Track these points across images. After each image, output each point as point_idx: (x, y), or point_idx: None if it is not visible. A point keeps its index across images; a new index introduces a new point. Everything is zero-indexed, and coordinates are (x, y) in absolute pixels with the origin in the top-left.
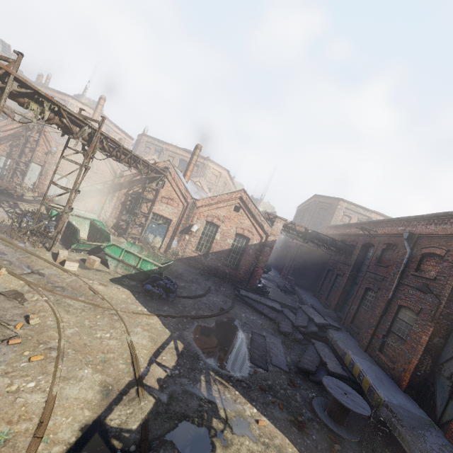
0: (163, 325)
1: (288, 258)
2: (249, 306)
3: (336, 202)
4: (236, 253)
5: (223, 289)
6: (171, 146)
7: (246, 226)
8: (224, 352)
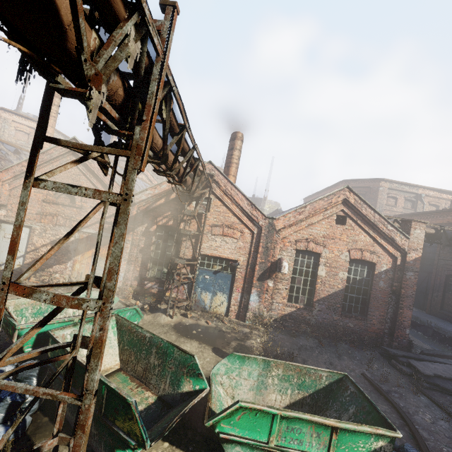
0: None
1: None
2: (447, 393)
3: (376, 184)
4: (356, 292)
5: (377, 368)
6: None
7: (364, 245)
8: None
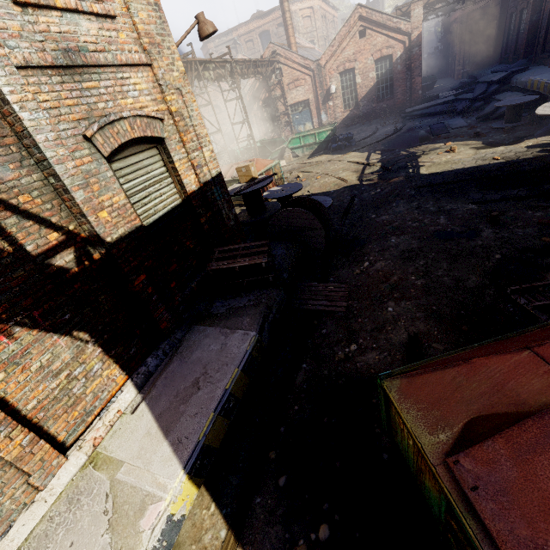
0: (360, 153)
1: (456, 48)
2: (420, 117)
3: None
4: (384, 82)
5: (389, 122)
6: (240, 27)
7: (381, 45)
8: (410, 142)
